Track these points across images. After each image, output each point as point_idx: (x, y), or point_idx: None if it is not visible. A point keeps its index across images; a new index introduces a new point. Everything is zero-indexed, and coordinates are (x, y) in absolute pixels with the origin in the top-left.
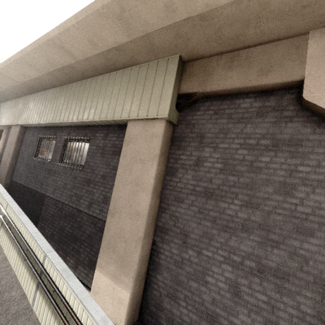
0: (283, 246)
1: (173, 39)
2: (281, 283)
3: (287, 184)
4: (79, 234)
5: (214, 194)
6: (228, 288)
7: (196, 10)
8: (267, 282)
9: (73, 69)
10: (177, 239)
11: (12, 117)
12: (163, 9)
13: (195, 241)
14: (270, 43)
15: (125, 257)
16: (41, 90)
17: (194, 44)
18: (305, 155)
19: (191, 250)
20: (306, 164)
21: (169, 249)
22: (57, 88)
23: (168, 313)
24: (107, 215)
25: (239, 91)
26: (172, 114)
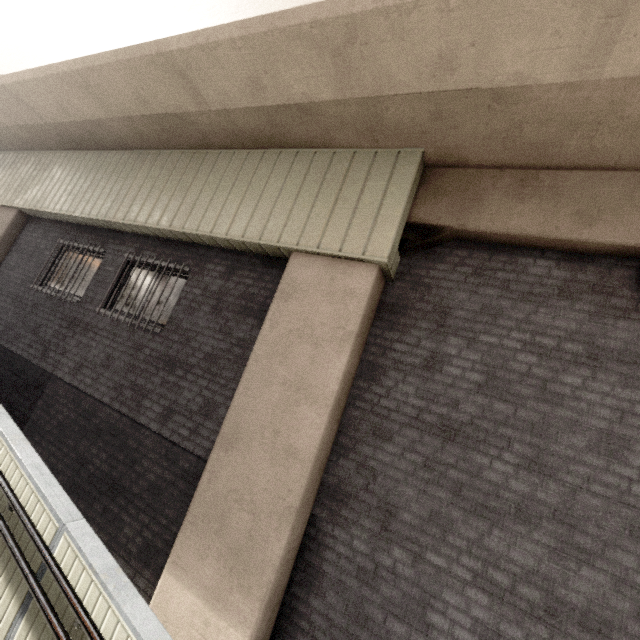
0: (602, 563)
1: (425, 119)
2: None
3: (613, 437)
4: (128, 479)
5: (461, 434)
6: None
7: (493, 80)
8: (564, 638)
9: (188, 124)
10: (370, 520)
11: (1, 187)
12: (432, 60)
13: (410, 529)
14: (600, 171)
15: (247, 548)
16: (90, 148)
17: (460, 139)
18: None
19: (399, 548)
20: None
21: (347, 539)
22: (131, 153)
23: None
24: (215, 444)
25: (530, 242)
26: (392, 258)
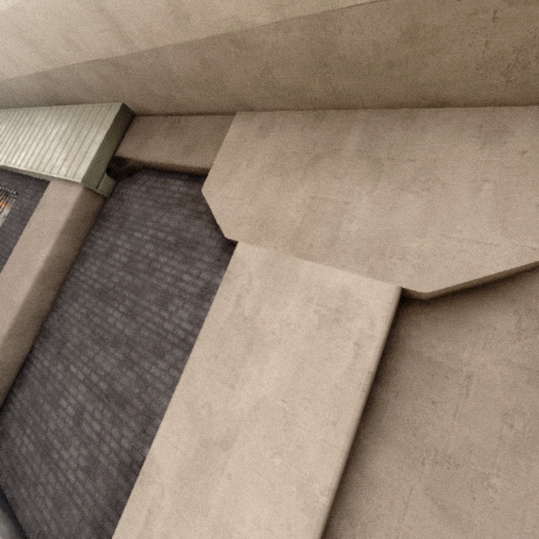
0: (137, 368)
1: (102, 81)
2: (118, 412)
3: (167, 294)
4: None
5: (107, 295)
6: (74, 415)
7: (101, 54)
8: (108, 409)
9: (10, 88)
10: (55, 348)
11: None
12: (64, 41)
13: (69, 352)
14: (206, 116)
15: None
16: None
17: (131, 95)
18: (194, 261)
19: (61, 364)
20: (191, 272)
21: (42, 359)
22: (4, 111)
23: (11, 443)
24: None
25: (170, 168)
26: (96, 181)
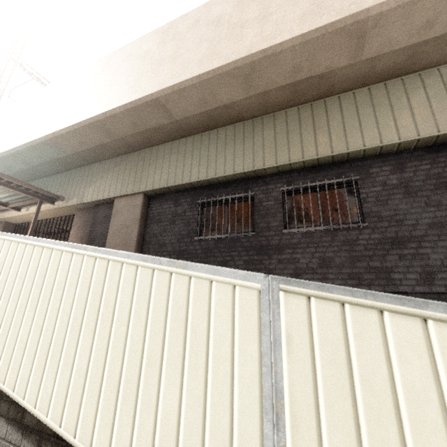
0: None
1: None
2: None
3: None
4: None
5: None
6: None
7: None
8: None
9: (324, 80)
10: None
11: (115, 184)
12: None
13: None
14: None
15: None
16: (196, 133)
17: None
18: None
19: None
20: None
21: None
22: (242, 123)
23: None
24: None
25: None
26: None
